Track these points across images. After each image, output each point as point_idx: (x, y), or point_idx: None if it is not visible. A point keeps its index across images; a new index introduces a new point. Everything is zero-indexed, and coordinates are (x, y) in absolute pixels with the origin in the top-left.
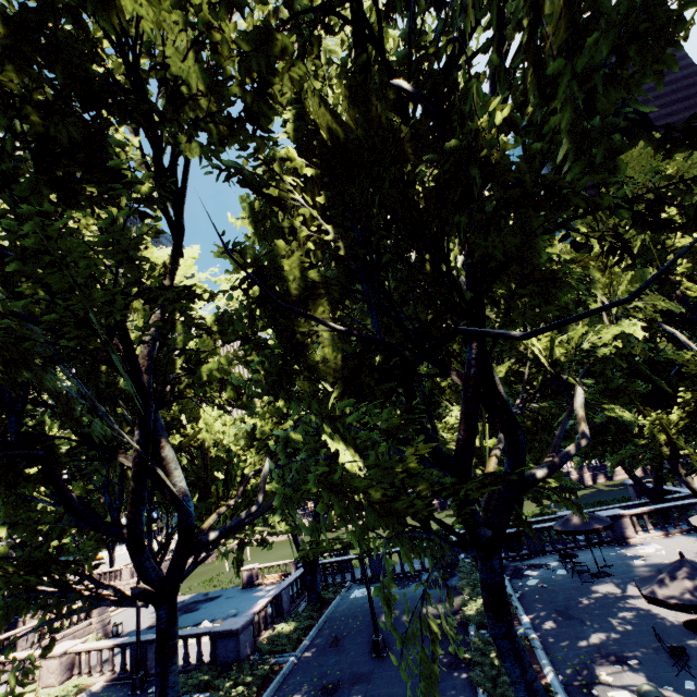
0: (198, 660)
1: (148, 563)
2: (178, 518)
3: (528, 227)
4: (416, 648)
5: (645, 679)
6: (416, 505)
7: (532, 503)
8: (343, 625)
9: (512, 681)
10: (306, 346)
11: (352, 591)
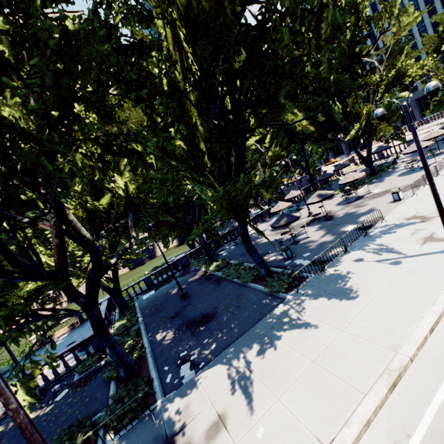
0: (78, 360)
1: (76, 289)
2: (92, 256)
3: (281, 86)
4: (199, 288)
5: (275, 253)
6: (239, 199)
7: None
8: (154, 305)
9: (255, 259)
10: (195, 133)
11: (142, 298)
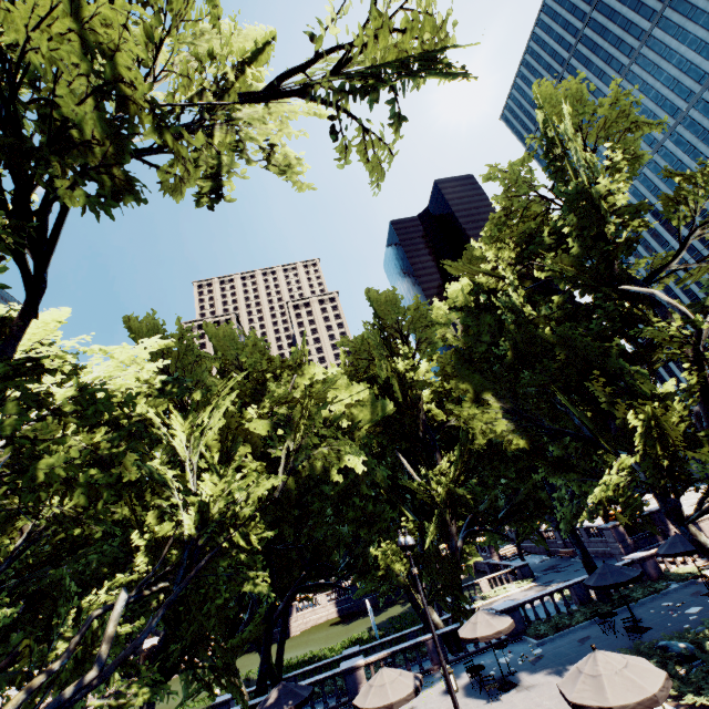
0: None
1: None
2: None
3: None
4: None
5: None
6: None
7: (363, 623)
8: None
9: None
10: None
11: None
